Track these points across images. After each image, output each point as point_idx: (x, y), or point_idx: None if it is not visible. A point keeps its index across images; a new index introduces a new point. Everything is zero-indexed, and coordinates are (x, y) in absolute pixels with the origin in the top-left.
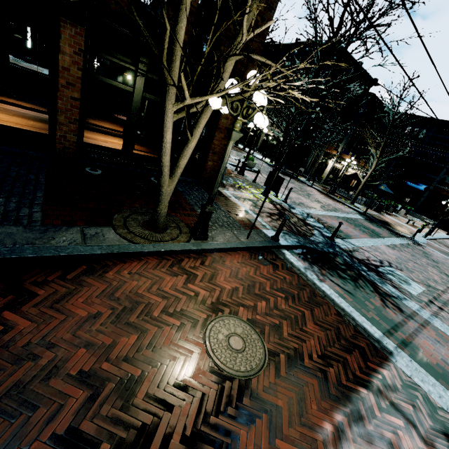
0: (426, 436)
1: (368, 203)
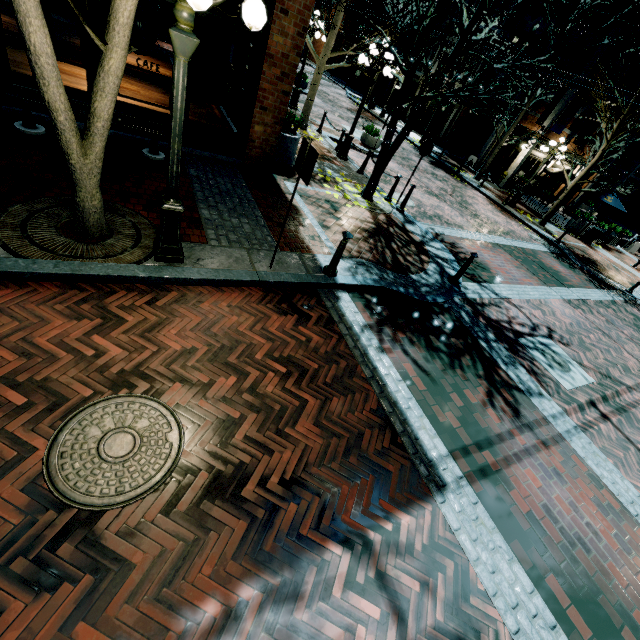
0: (414, 639)
1: (574, 225)
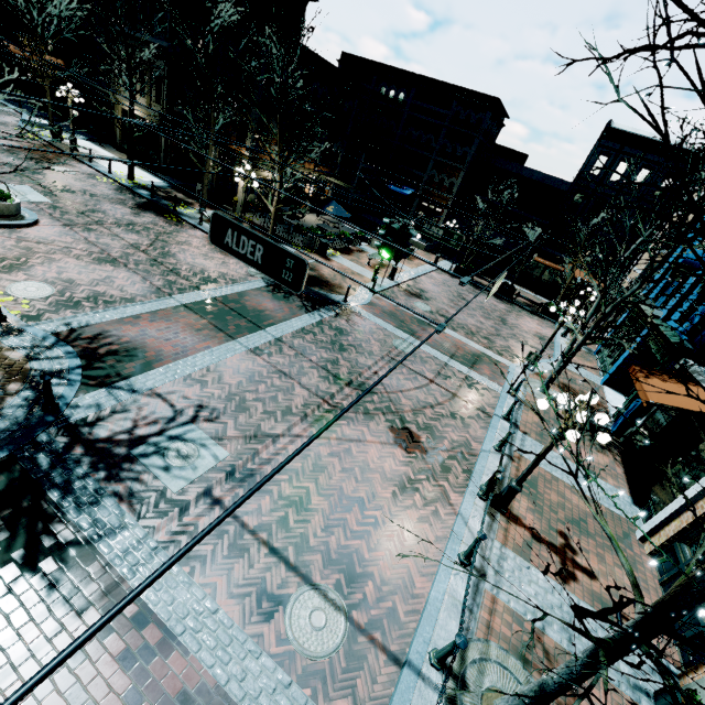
0: None
1: (307, 241)
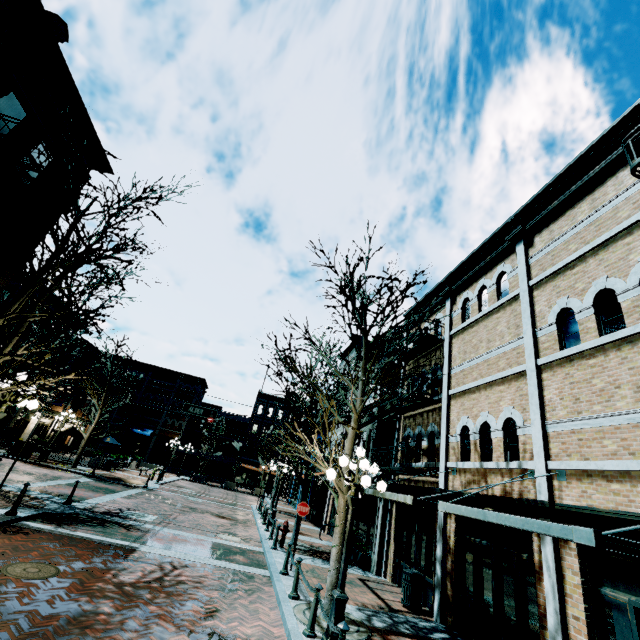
0: (158, 564)
1: (95, 461)
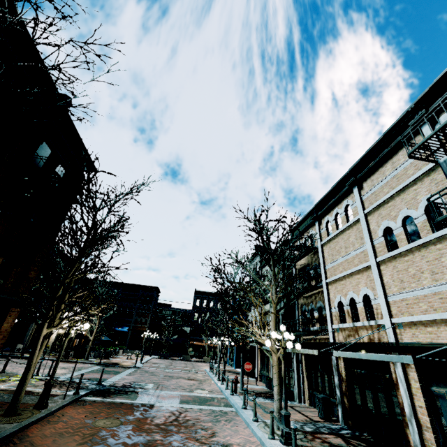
0: (170, 412)
1: (98, 354)
